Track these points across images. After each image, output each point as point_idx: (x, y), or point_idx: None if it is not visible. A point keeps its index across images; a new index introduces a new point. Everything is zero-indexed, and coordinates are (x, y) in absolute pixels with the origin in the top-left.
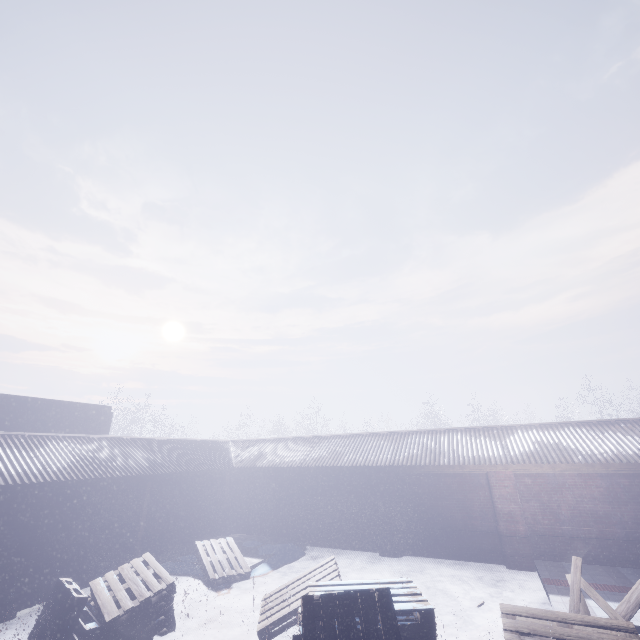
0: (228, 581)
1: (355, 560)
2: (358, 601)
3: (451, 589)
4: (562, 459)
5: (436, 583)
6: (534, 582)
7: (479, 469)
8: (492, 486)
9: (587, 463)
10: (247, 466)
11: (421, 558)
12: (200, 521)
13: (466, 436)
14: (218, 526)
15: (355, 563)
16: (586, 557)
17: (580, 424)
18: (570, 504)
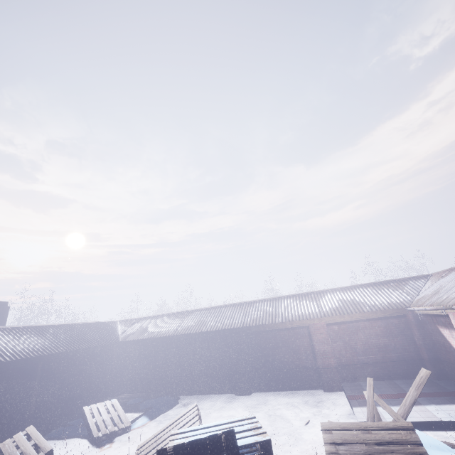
0: (111, 436)
1: (217, 402)
2: (207, 446)
3: (286, 414)
4: (356, 310)
5: (276, 411)
6: (342, 399)
7: (303, 323)
8: (312, 334)
9: (372, 311)
10: (131, 339)
11: (265, 393)
12: (91, 389)
13: (293, 300)
14: (107, 390)
15: (216, 404)
16: (374, 376)
17: (366, 285)
18: (363, 341)
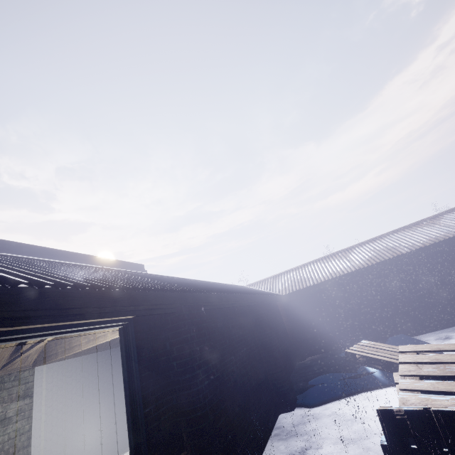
0: None
1: None
2: None
3: None
4: None
5: None
6: None
7: None
8: None
9: None
10: (296, 289)
11: None
12: (285, 349)
13: None
14: (292, 354)
15: None
16: None
17: None
18: None
